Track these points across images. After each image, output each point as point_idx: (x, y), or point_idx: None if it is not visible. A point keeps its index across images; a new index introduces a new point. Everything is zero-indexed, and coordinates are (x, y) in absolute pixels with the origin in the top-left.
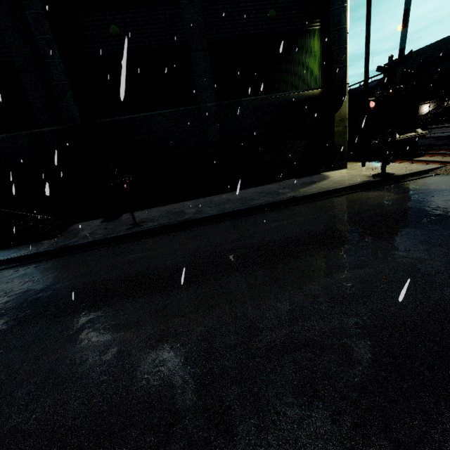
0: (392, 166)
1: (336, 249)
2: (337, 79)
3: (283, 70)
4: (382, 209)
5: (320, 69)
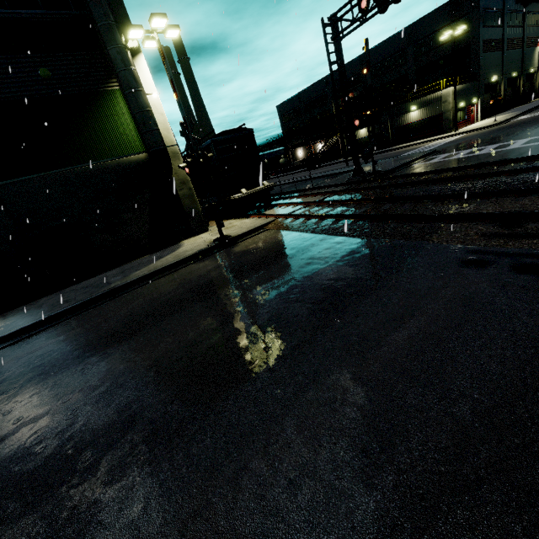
0: (243, 224)
1: (77, 367)
2: (151, 143)
3: (86, 136)
4: (183, 288)
5: (137, 131)
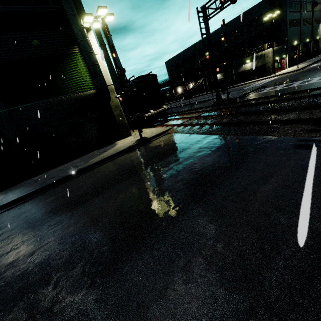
0: (152, 131)
1: (69, 213)
2: (99, 83)
3: (60, 80)
4: (123, 167)
5: (89, 77)
